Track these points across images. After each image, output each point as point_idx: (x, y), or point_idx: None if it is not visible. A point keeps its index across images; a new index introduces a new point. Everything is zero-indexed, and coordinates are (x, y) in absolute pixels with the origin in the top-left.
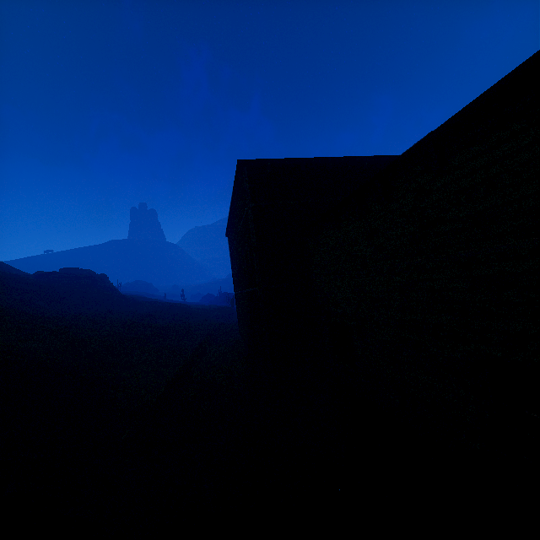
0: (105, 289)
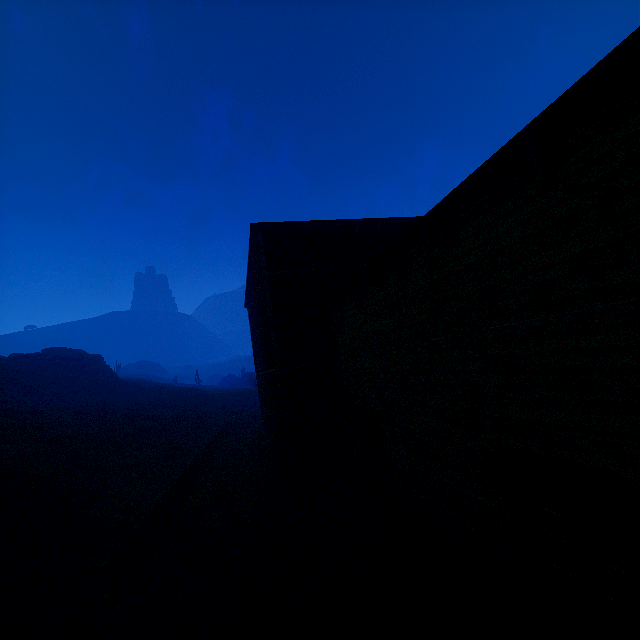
0: (99, 373)
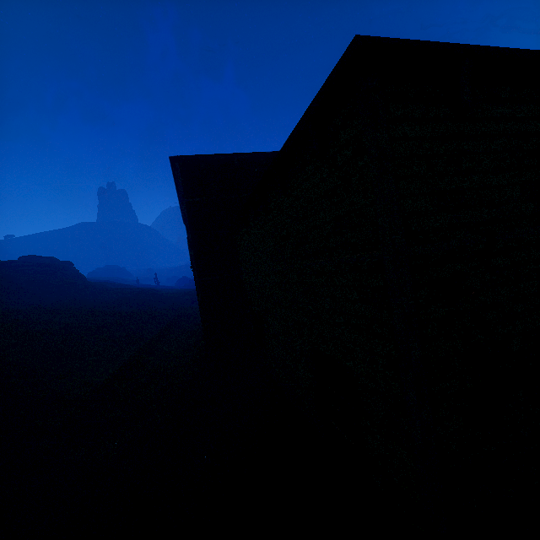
0: (70, 277)
